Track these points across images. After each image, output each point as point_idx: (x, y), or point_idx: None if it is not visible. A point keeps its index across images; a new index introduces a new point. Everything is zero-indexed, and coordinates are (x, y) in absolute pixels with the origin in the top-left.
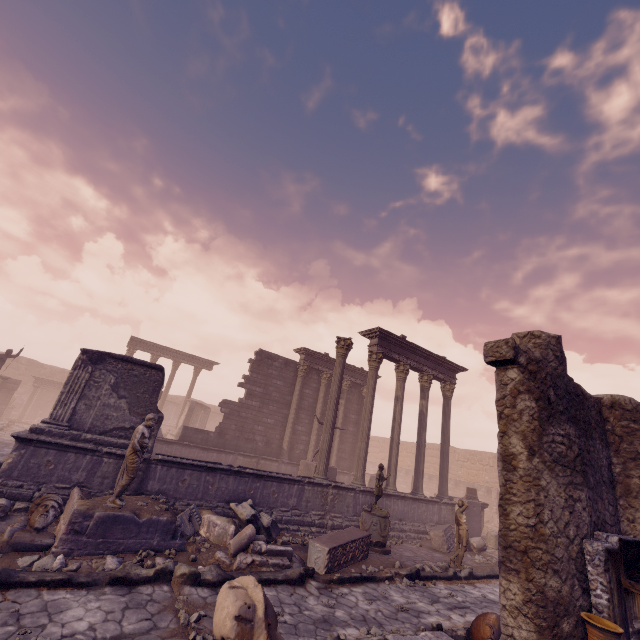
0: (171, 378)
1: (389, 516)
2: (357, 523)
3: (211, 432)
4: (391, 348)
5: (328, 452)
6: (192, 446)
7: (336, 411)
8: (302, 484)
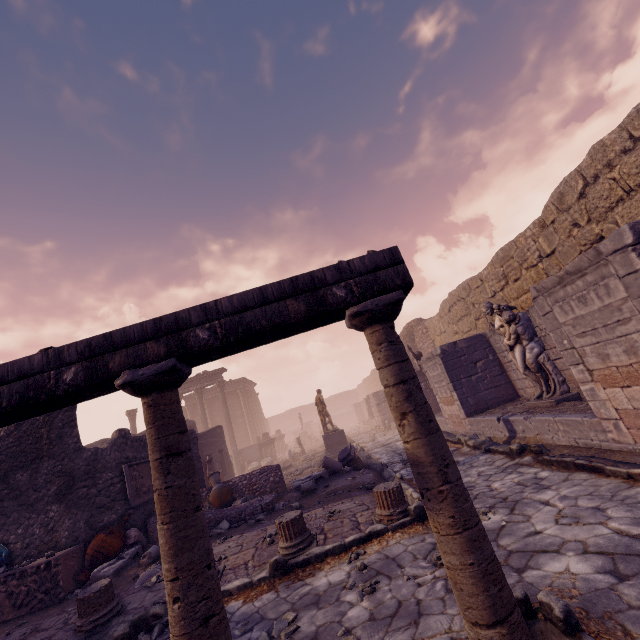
0: None
1: None
2: None
3: None
4: None
5: None
6: None
7: None
8: None
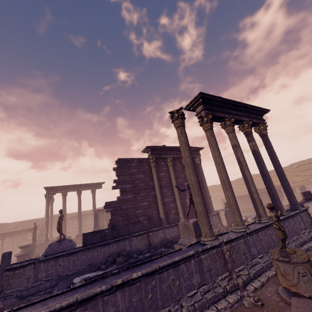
0: (79, 202)
1: (309, 256)
2: (259, 265)
3: (105, 229)
4: (214, 109)
5: (206, 213)
6: (93, 247)
7: (196, 173)
8: (197, 256)
